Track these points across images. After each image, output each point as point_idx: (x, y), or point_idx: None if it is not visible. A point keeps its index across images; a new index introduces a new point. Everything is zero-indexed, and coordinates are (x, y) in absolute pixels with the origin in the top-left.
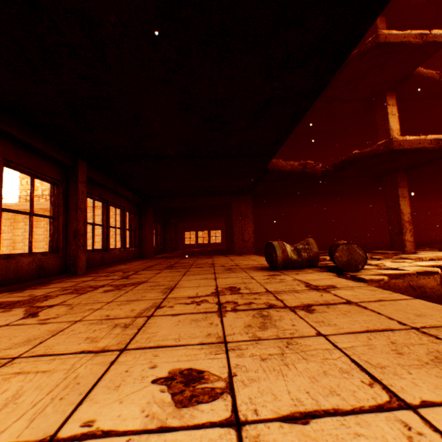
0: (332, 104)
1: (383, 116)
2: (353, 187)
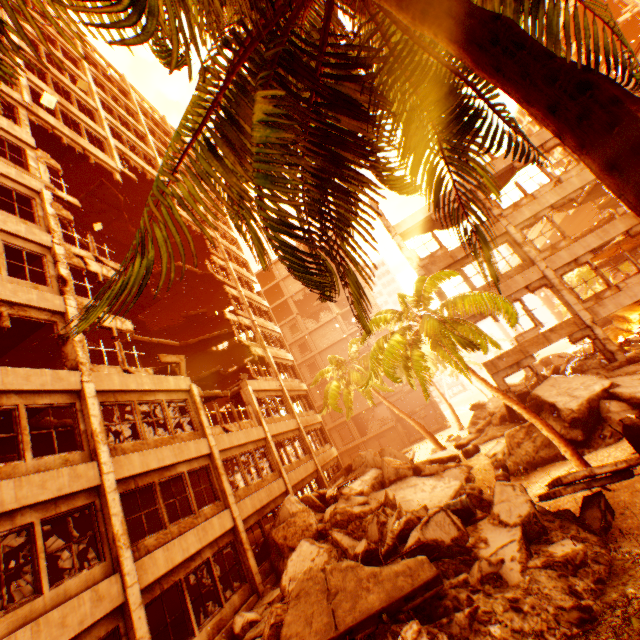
0: (22, 351)
1: (63, 362)
2: (44, 414)
